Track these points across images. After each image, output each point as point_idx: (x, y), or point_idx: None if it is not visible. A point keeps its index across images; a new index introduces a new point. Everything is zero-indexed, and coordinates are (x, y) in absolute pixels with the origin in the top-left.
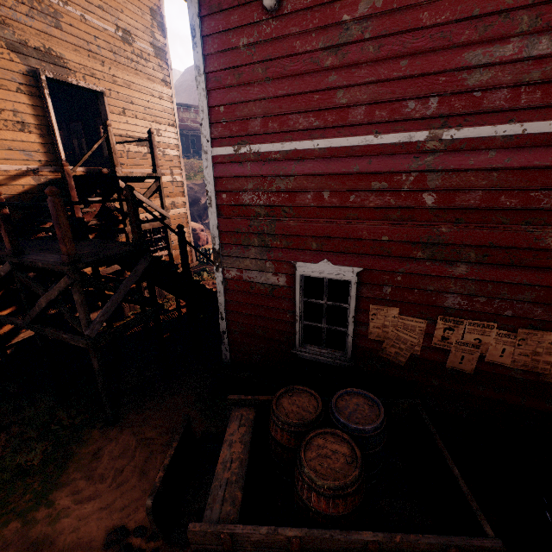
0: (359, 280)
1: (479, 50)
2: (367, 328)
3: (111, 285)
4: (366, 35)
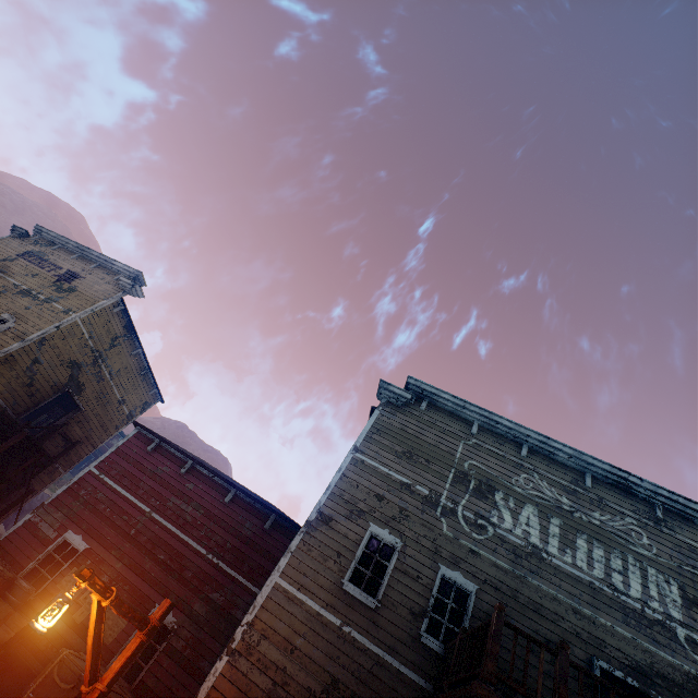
0: (84, 552)
1: (175, 498)
2: (62, 580)
3: None
4: (160, 475)
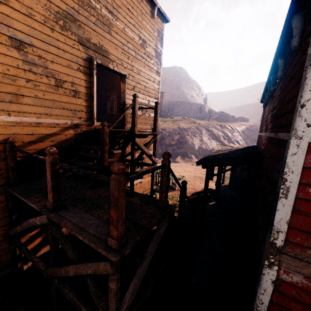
0: None
1: None
2: None
3: (140, 257)
4: None
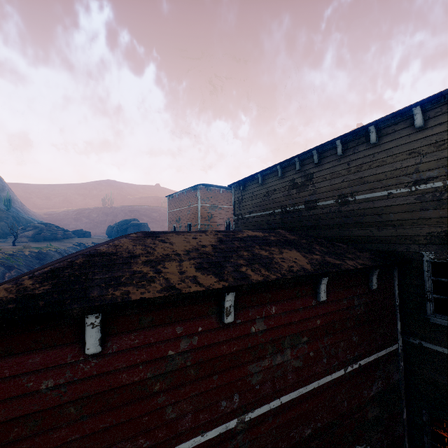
0: None
1: (254, 363)
2: None
3: None
4: (188, 363)
